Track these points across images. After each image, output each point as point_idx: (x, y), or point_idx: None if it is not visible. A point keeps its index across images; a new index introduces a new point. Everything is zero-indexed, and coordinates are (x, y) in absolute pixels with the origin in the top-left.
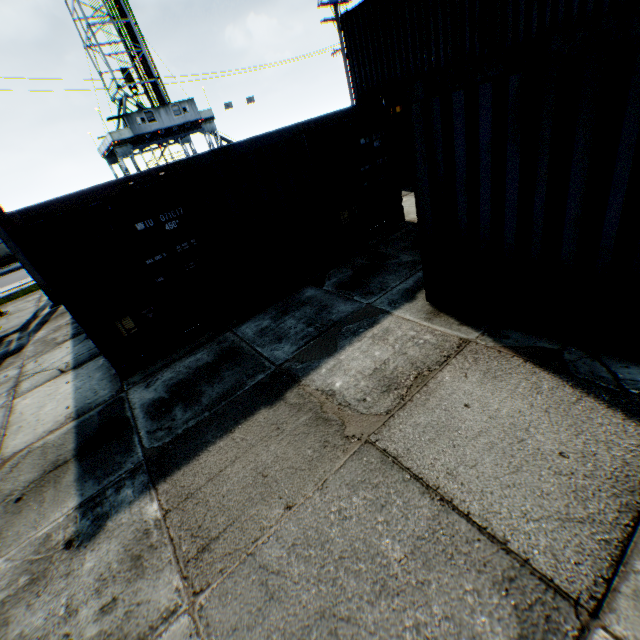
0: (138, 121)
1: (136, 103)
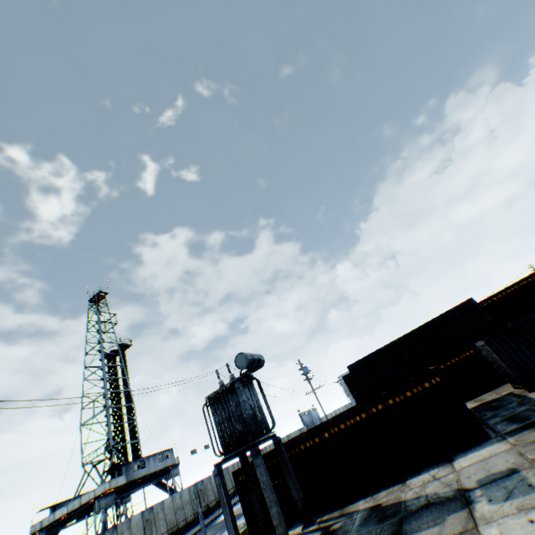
0: (135, 466)
1: (120, 458)
